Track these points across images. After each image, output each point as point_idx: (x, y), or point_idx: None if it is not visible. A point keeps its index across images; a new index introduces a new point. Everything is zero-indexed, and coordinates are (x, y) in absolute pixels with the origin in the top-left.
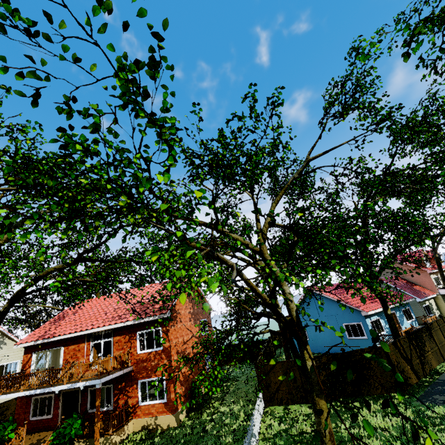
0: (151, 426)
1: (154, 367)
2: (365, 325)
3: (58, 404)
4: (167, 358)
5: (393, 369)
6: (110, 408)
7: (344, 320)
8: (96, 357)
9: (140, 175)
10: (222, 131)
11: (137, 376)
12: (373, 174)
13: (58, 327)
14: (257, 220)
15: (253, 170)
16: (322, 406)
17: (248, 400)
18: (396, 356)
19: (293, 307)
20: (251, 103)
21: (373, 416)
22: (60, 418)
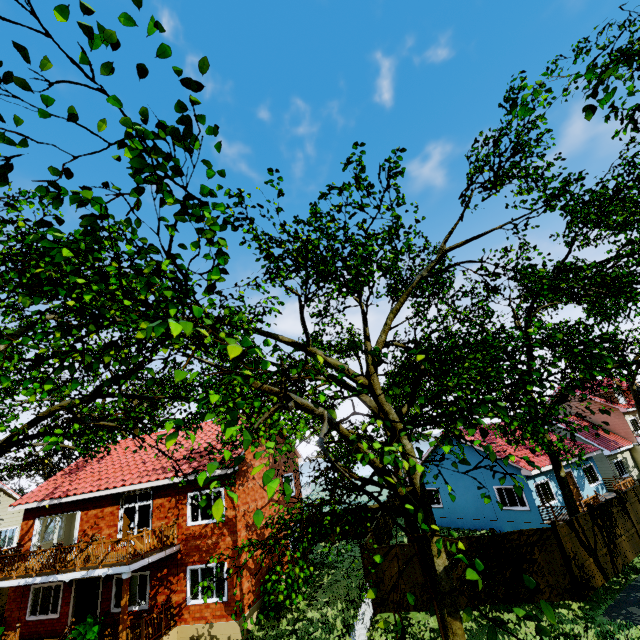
0: (204, 637)
1: (210, 547)
2: (527, 489)
3: (69, 597)
4: (230, 534)
5: (568, 563)
6: (144, 607)
7: (496, 482)
8: (128, 527)
9: (168, 293)
10: (316, 208)
11: (185, 560)
12: (540, 276)
13: (74, 482)
14: (366, 338)
15: (359, 267)
16: (456, 631)
17: (350, 600)
18: (573, 543)
19: (417, 472)
20: (356, 172)
21: (536, 637)
22: (70, 619)
